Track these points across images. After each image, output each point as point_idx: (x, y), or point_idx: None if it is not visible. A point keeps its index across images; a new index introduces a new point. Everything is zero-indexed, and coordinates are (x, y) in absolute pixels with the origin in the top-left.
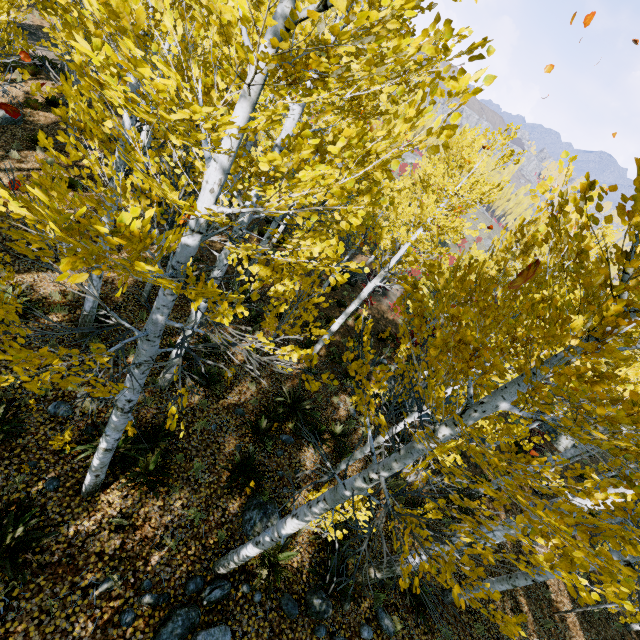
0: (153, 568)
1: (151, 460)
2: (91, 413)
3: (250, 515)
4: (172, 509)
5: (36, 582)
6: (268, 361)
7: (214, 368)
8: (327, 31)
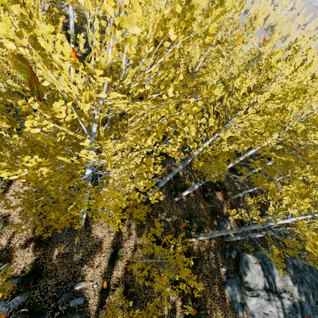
0: (214, 248)
1: (194, 225)
2: (170, 221)
3: (221, 224)
4: (206, 233)
5: (199, 263)
6: (281, 230)
7: (181, 184)
8: (315, 190)
